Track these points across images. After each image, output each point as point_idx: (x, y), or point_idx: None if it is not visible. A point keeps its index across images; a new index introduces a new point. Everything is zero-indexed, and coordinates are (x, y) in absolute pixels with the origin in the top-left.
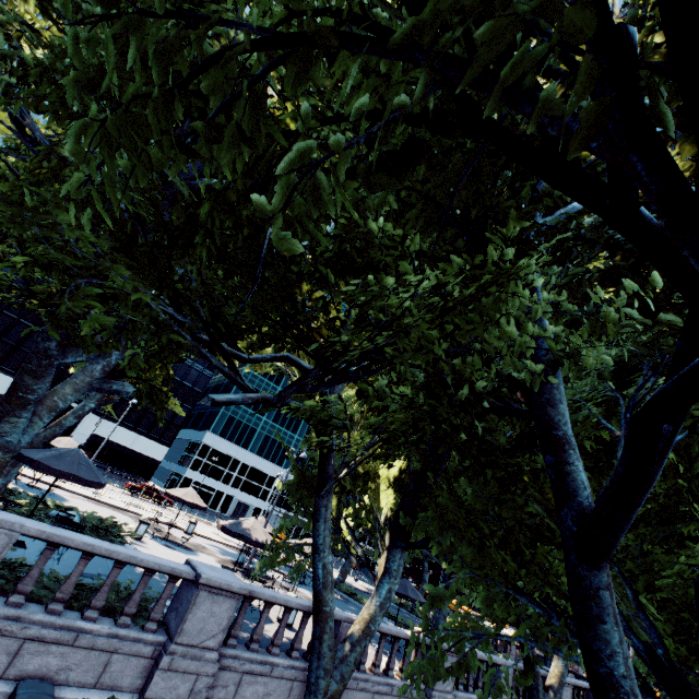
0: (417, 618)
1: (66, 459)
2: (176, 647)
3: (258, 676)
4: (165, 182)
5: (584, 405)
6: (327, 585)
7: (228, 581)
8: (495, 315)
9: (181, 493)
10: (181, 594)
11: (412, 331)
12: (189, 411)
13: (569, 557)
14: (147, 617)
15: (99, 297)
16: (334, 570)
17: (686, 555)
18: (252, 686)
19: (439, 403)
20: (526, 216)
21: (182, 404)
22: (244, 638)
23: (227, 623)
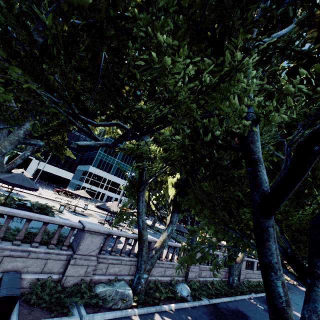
0: (185, 238)
1: (16, 178)
2: (77, 256)
3: (115, 265)
4: (38, 19)
5: (266, 145)
6: (144, 228)
7: (98, 228)
8: (227, 94)
9: (79, 192)
10: (77, 234)
11: (182, 105)
12: (81, 157)
13: (255, 214)
14: (62, 244)
15: (1, 85)
16: (150, 221)
17: (302, 211)
18: (113, 268)
19: (195, 144)
20: (249, 31)
21: (77, 154)
22: (109, 250)
23: (99, 245)
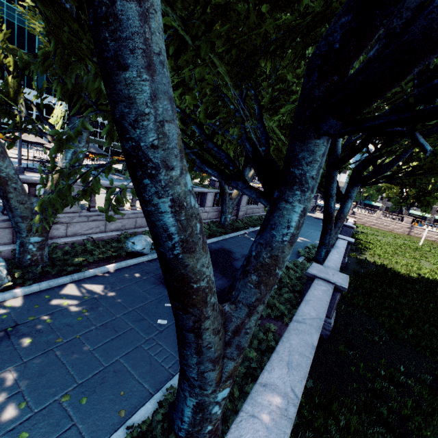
0: None
1: None
2: None
3: None
4: None
5: None
6: None
7: None
8: None
9: None
10: None
11: None
12: None
13: None
14: None
15: None
16: None
17: None
18: None
19: None
20: None
21: None
22: None
23: None
